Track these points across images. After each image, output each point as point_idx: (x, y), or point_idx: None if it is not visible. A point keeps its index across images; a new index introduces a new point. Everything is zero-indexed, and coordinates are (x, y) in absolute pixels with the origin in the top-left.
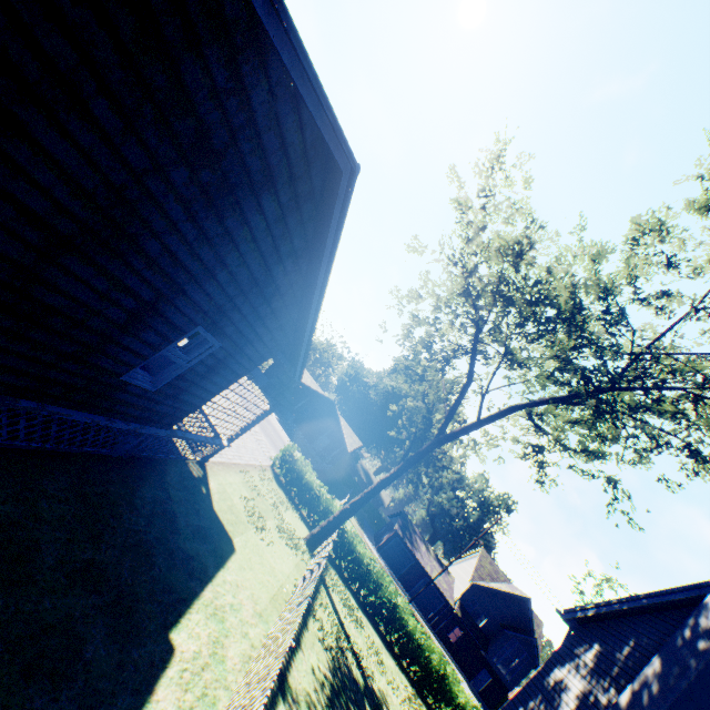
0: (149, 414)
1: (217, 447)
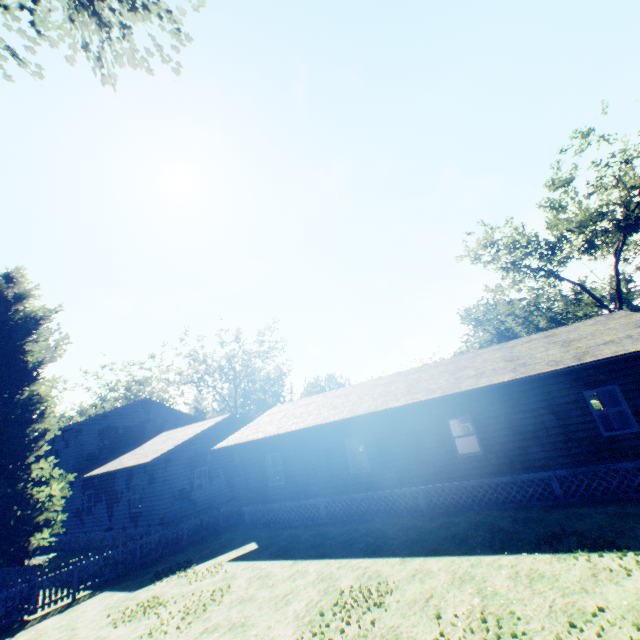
0: None
1: None
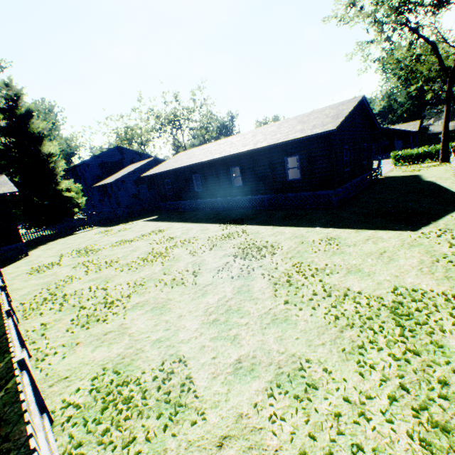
0: (368, 169)
1: (379, 170)
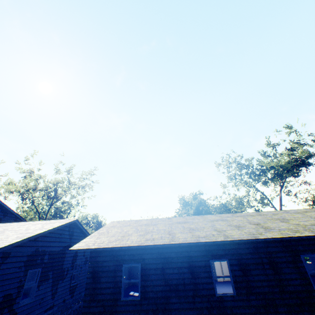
0: None
1: None
